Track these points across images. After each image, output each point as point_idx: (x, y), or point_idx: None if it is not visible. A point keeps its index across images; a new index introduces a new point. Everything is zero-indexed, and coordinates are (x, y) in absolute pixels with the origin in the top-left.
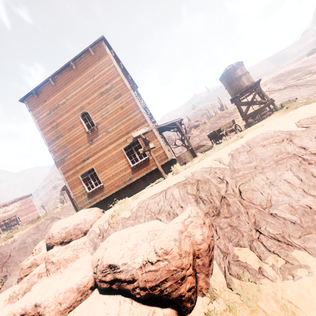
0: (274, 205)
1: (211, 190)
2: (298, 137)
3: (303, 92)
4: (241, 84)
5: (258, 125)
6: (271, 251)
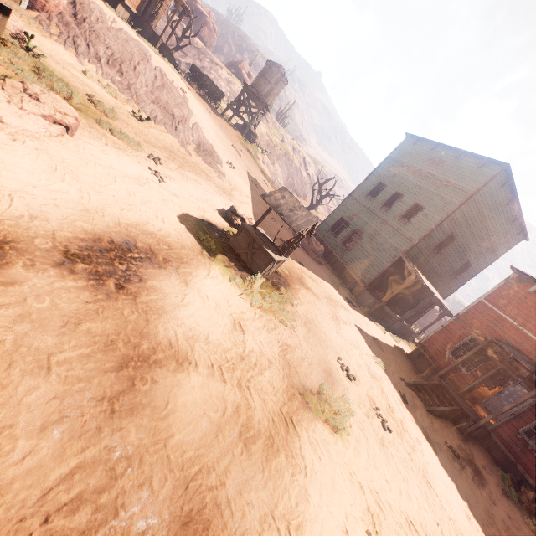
0: (94, 47)
1: (86, 13)
2: (146, 64)
3: (298, 185)
4: (262, 88)
5: (221, 118)
6: (66, 42)
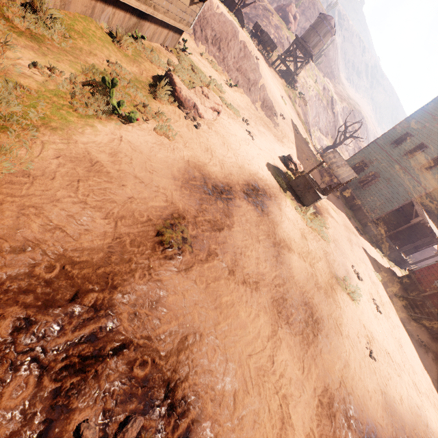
0: (205, 31)
1: None
2: (235, 39)
3: (323, 124)
4: (310, 40)
5: (271, 68)
6: None
